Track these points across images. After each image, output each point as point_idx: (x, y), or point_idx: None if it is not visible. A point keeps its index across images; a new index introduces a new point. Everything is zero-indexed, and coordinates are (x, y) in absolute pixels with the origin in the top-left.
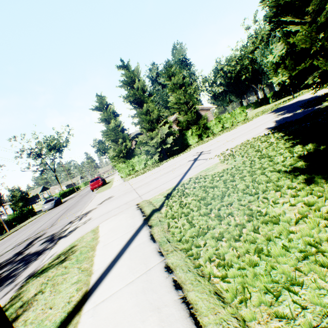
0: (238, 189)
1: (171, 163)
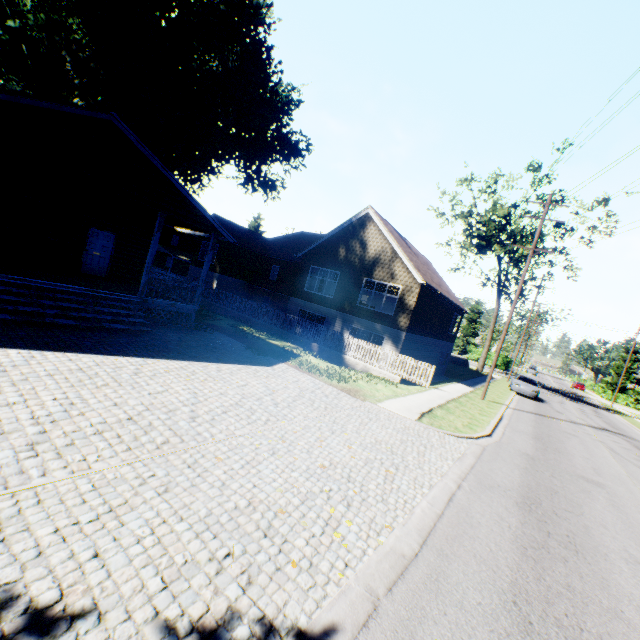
0: None
1: None
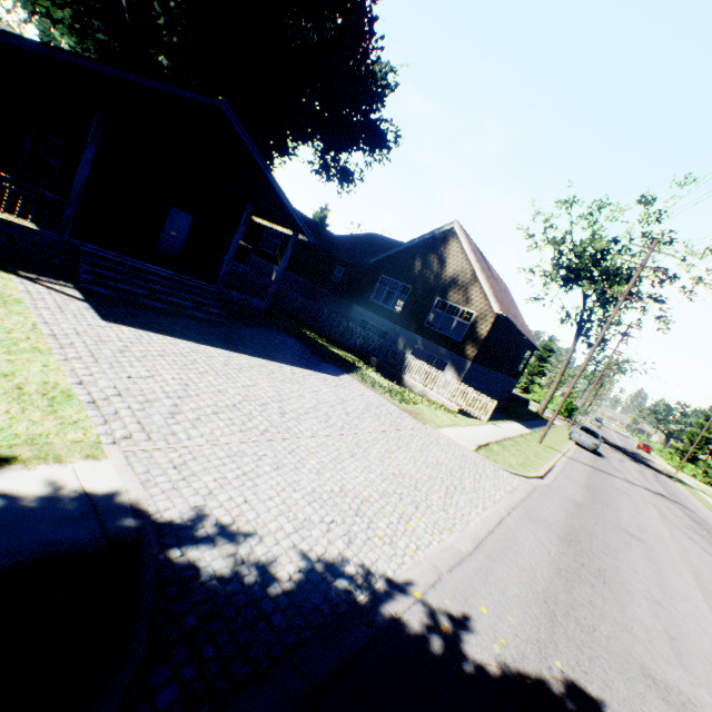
0: (708, 492)
1: (710, 489)
